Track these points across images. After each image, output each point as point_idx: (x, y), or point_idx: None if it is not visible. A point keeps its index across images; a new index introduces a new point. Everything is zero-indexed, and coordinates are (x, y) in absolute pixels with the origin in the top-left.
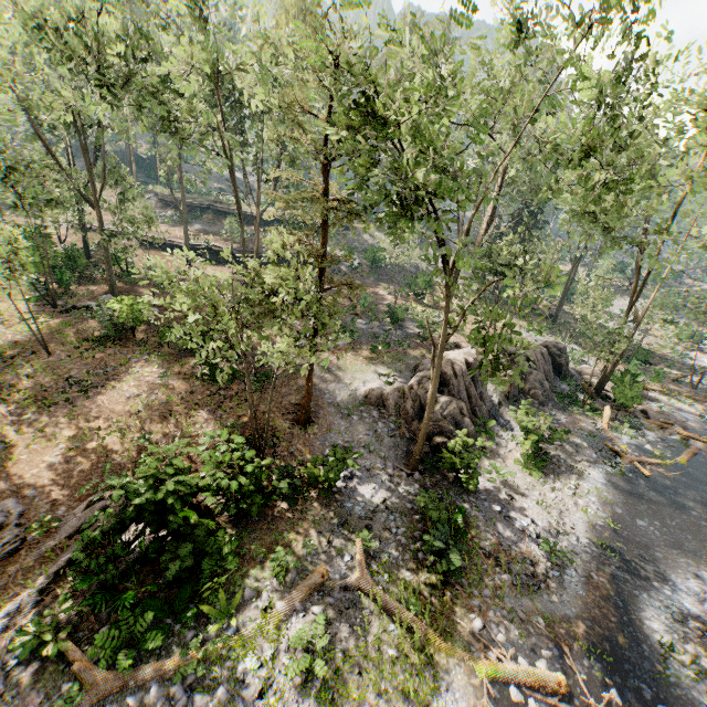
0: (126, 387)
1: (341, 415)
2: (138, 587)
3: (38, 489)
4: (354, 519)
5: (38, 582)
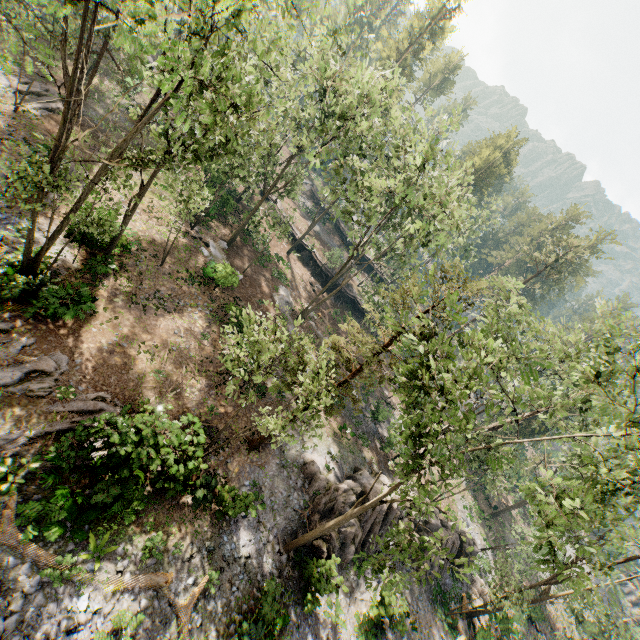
0: (180, 324)
1: (279, 462)
2: (74, 484)
3: (83, 360)
4: (219, 554)
5: (35, 430)
